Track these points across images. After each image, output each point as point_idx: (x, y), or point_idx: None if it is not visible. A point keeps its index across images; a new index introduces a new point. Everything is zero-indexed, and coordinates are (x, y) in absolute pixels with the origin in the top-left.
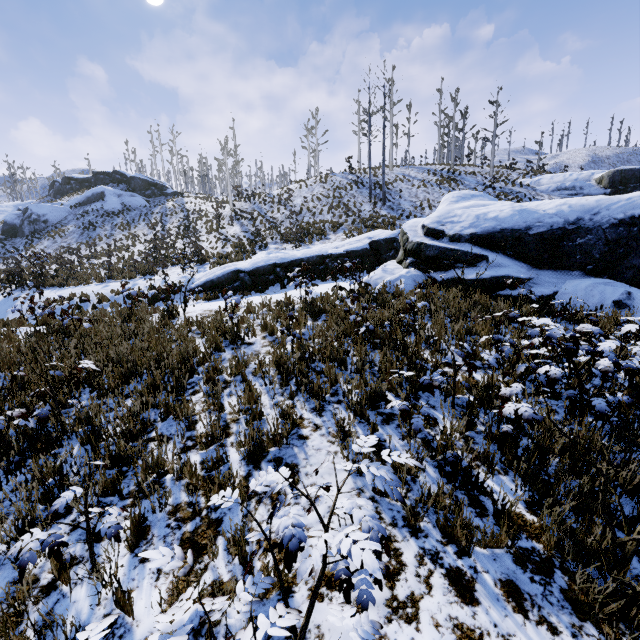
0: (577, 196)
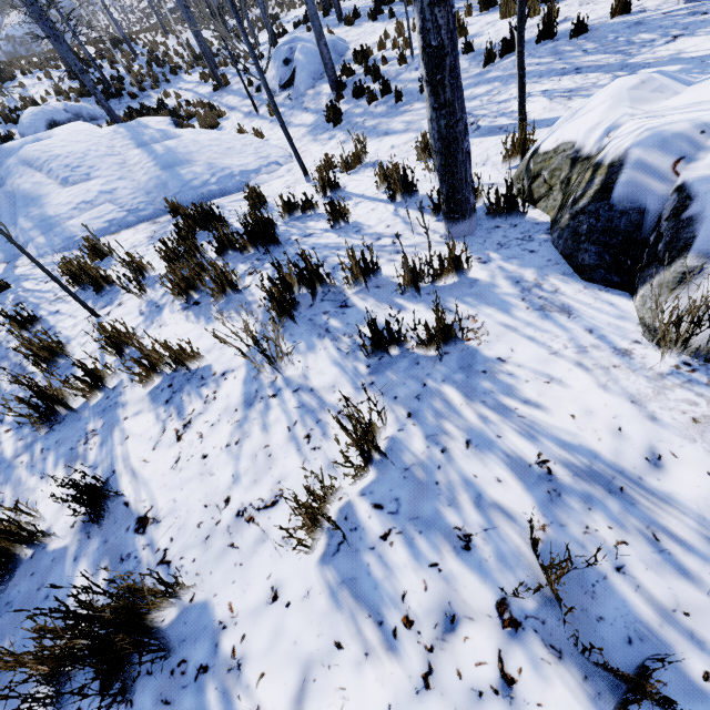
0: None
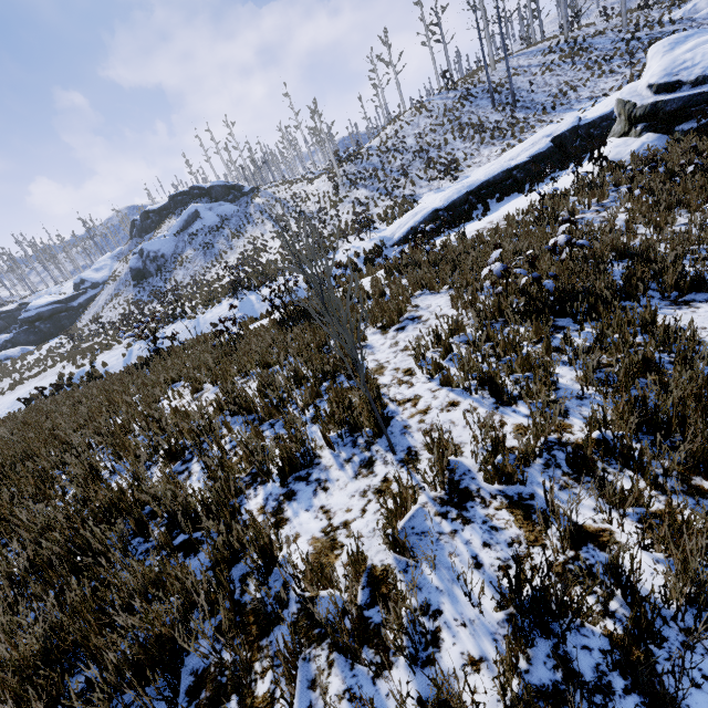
0: None
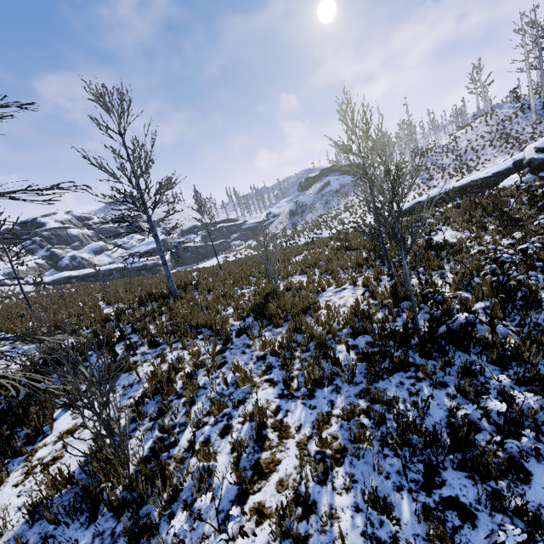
0: None
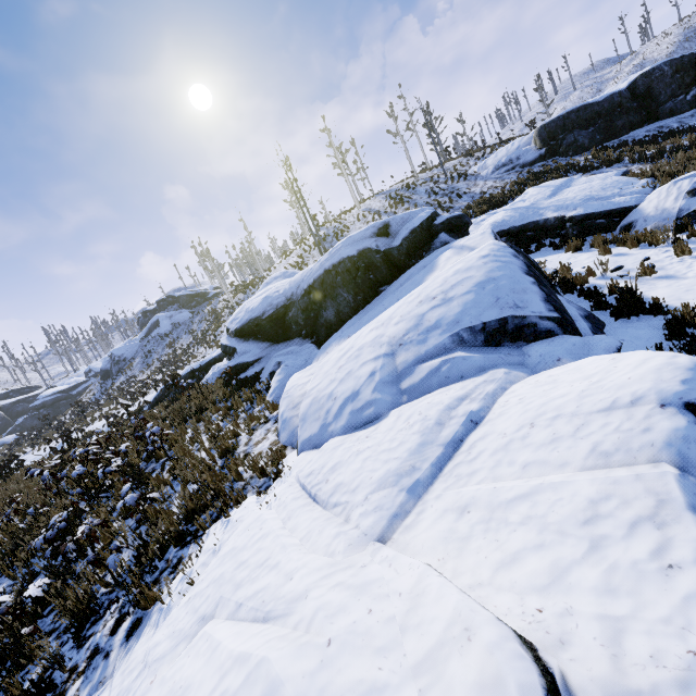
0: (514, 169)
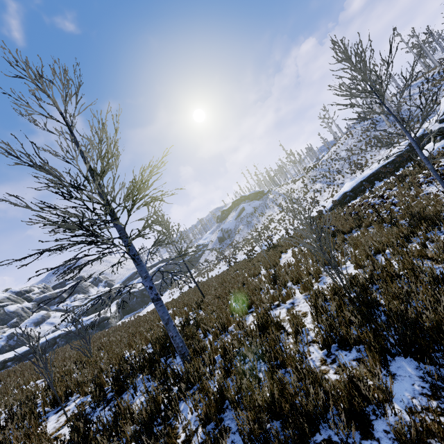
0: None
